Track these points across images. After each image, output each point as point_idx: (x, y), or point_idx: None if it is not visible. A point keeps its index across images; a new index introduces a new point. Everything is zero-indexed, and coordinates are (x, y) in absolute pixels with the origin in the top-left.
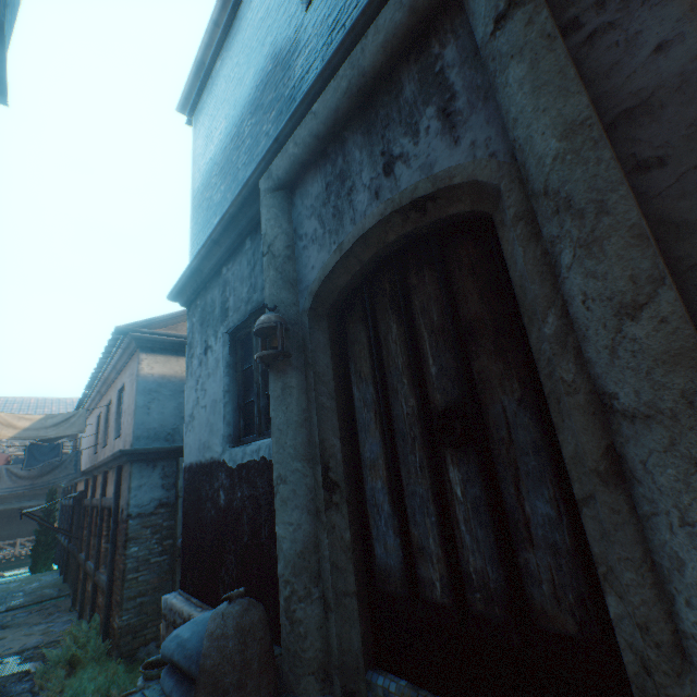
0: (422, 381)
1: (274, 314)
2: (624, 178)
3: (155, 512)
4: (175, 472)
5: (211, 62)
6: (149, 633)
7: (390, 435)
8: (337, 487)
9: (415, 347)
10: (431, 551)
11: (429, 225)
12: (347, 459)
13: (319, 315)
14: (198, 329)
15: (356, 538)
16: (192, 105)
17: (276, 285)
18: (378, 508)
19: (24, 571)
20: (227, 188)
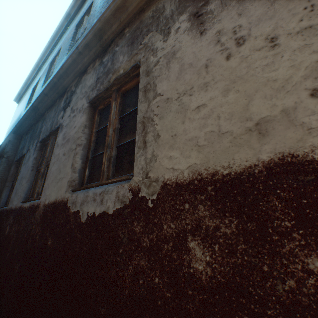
0: None
1: None
2: None
3: None
4: None
5: (23, 95)
6: None
7: None
8: None
9: None
10: None
11: None
12: None
13: None
14: None
15: None
16: (18, 101)
17: None
18: None
19: None
20: None
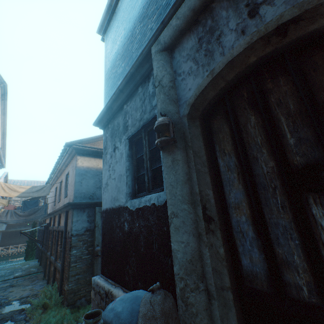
0: (281, 149)
1: (166, 117)
2: None
3: (84, 233)
4: (94, 214)
5: (115, 4)
6: (82, 293)
7: (253, 186)
8: (211, 220)
9: (273, 128)
10: (296, 264)
11: (285, 46)
12: (217, 203)
13: (193, 118)
14: (109, 139)
15: (226, 252)
16: (104, 29)
17: (164, 103)
18: (243, 233)
19: (22, 259)
20: (125, 64)
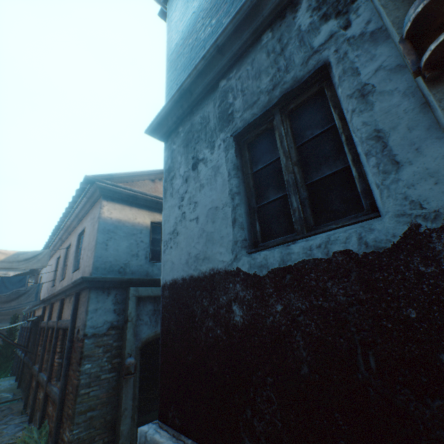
0: None
1: None
2: None
3: (107, 333)
4: (125, 299)
5: None
6: None
7: None
8: None
9: None
10: None
11: None
12: None
13: None
14: (181, 151)
15: None
16: None
17: None
18: None
19: None
20: (220, 17)
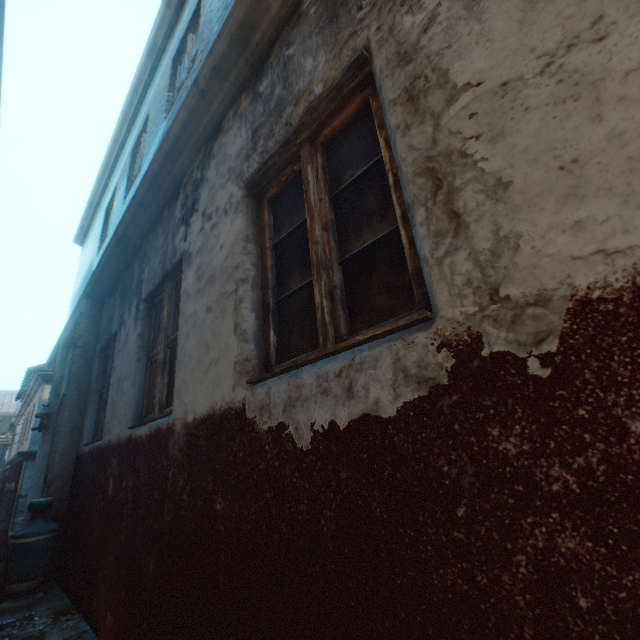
0: None
1: (45, 409)
2: (79, 408)
3: None
4: None
5: (88, 227)
6: None
7: None
8: None
9: None
10: None
11: None
12: None
13: None
14: None
15: None
16: (81, 242)
17: (53, 394)
18: None
19: None
20: None
